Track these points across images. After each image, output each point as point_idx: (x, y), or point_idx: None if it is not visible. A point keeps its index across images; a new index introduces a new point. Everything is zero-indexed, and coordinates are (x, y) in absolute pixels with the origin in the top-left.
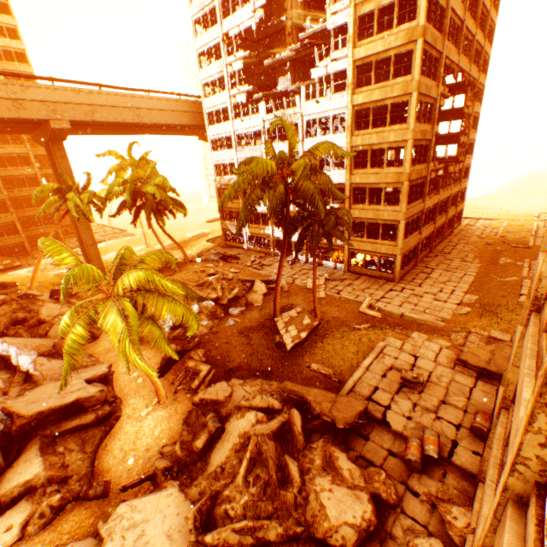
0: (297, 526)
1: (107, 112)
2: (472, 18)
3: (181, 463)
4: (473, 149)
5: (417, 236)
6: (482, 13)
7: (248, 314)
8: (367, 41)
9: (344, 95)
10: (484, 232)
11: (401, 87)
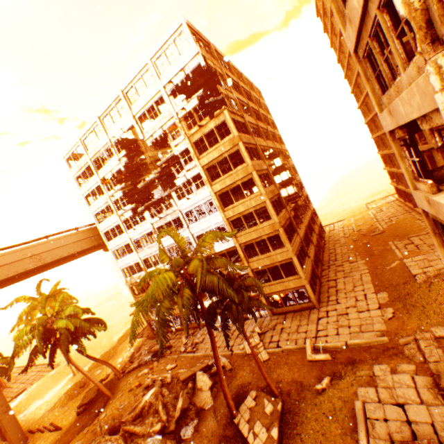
0: None
1: (6, 269)
2: (260, 122)
3: None
4: (302, 184)
5: (308, 260)
6: (264, 118)
7: (203, 427)
8: (205, 153)
9: (205, 188)
10: (345, 232)
11: (242, 171)
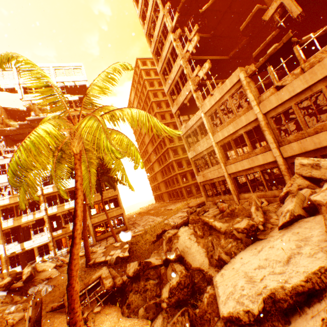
0: (254, 198)
1: None
2: None
3: (189, 290)
4: None
5: None
6: None
7: (56, 280)
8: None
9: None
10: (132, 215)
11: None
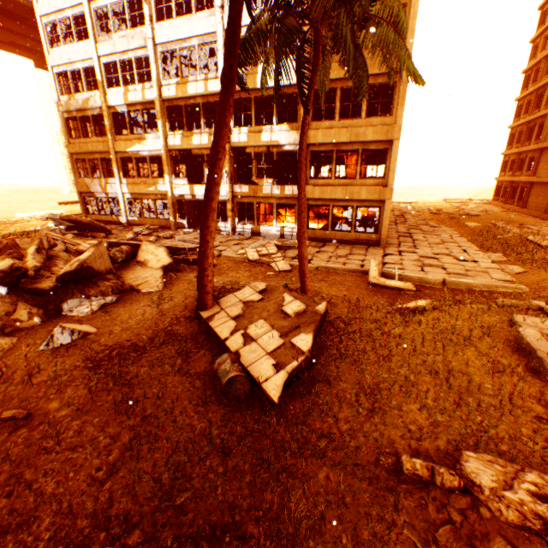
0: None
1: None
2: None
3: None
4: None
5: None
6: None
7: (123, 310)
8: None
9: None
10: (417, 209)
11: None
